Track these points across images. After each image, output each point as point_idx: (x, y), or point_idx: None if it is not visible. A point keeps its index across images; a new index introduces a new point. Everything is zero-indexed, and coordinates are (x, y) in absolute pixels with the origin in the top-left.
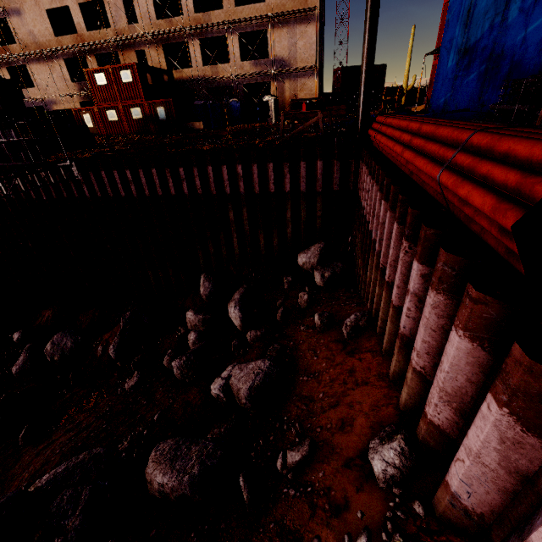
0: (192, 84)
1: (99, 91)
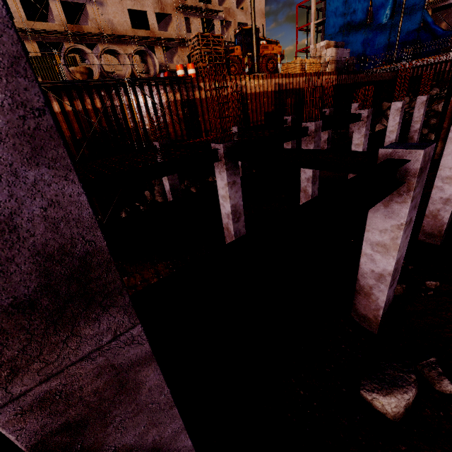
0: None
1: None
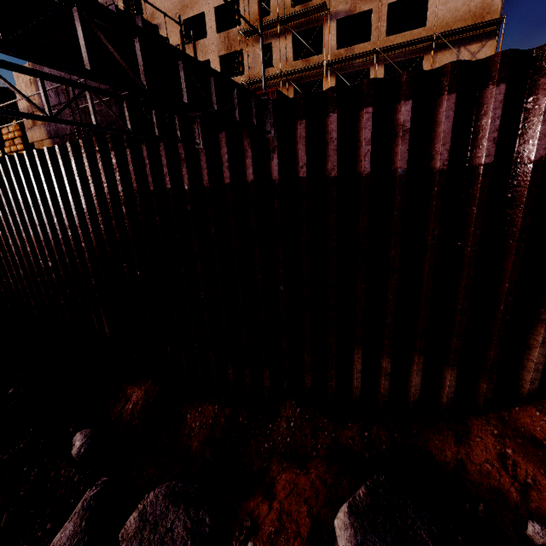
0: None
1: None
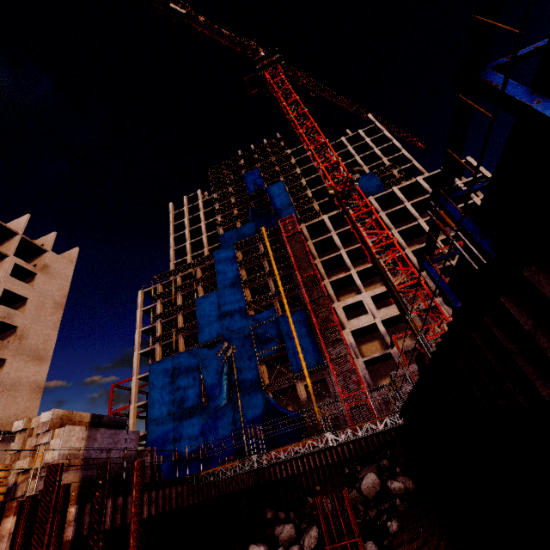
0: None
1: None
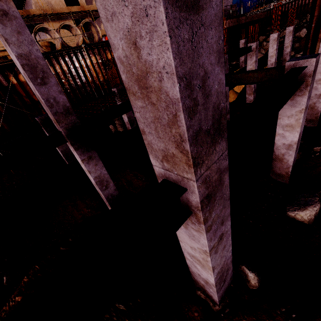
0: None
1: None
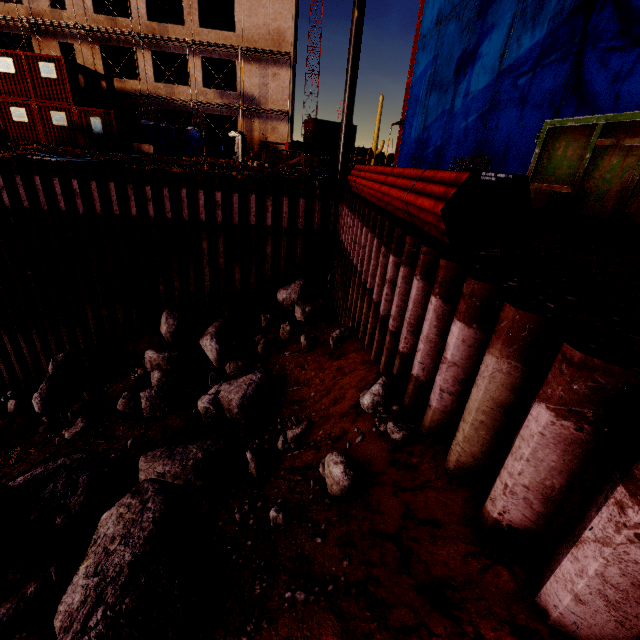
0: (139, 99)
1: (1, 80)
